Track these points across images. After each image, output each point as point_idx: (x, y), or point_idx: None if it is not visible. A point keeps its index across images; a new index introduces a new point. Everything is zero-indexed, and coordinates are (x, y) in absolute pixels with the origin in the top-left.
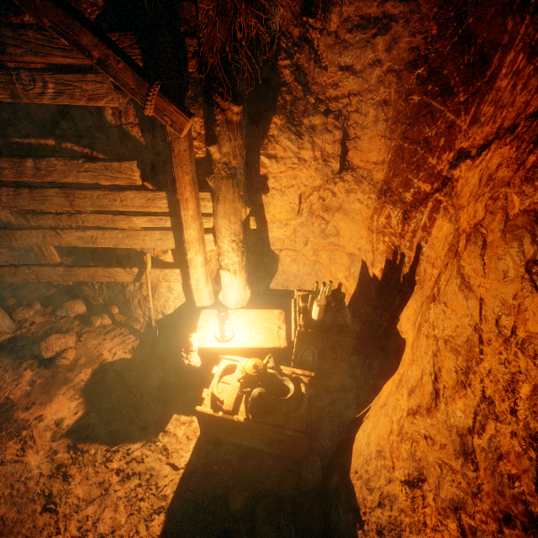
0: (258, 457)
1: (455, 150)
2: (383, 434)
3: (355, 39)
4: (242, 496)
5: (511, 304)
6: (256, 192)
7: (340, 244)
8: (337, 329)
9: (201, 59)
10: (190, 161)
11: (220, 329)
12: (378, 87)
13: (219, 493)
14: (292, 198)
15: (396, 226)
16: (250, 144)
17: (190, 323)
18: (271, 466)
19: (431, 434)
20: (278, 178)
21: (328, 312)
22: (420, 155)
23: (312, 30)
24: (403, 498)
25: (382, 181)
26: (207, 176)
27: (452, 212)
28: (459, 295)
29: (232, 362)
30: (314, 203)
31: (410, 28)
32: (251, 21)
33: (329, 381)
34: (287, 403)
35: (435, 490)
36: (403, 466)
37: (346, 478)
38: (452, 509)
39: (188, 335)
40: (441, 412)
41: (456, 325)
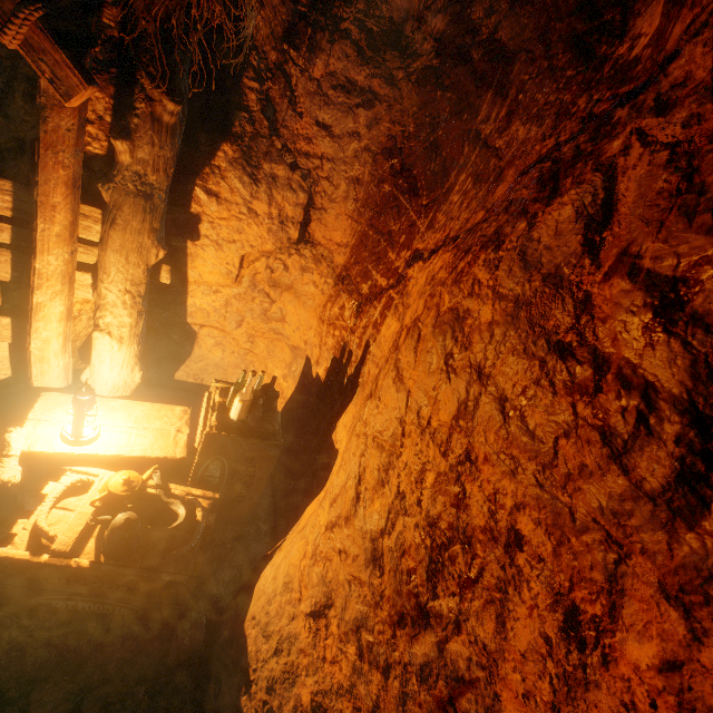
0: (104, 626)
1: (412, 250)
2: (296, 560)
3: (338, 100)
4: (60, 691)
5: (431, 395)
6: (180, 235)
7: (285, 333)
8: (262, 435)
9: (128, 13)
10: (75, 150)
11: (75, 423)
12: (354, 162)
13: (13, 696)
14: (232, 258)
15: (349, 319)
16: (184, 165)
17: (12, 415)
18: (124, 636)
19: (346, 546)
20: (217, 225)
21: (253, 411)
22: (383, 248)
23: (292, 64)
24: (306, 634)
25: (343, 266)
26: (101, 182)
27: (402, 310)
28: (392, 388)
29: (86, 477)
30: (260, 273)
31: (392, 115)
32: (216, 6)
33: (240, 507)
34: (170, 537)
35: (340, 614)
36: (311, 595)
37: (239, 630)
38: (355, 630)
39: (5, 430)
40: (359, 518)
41: (385, 420)
